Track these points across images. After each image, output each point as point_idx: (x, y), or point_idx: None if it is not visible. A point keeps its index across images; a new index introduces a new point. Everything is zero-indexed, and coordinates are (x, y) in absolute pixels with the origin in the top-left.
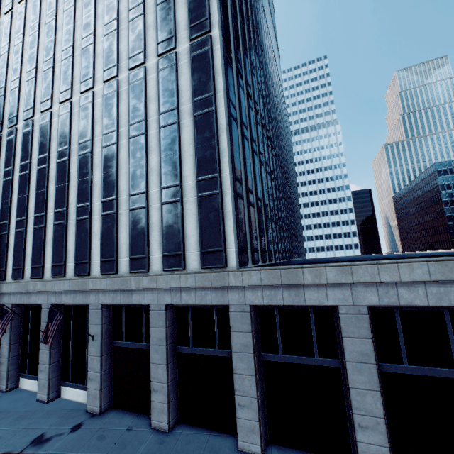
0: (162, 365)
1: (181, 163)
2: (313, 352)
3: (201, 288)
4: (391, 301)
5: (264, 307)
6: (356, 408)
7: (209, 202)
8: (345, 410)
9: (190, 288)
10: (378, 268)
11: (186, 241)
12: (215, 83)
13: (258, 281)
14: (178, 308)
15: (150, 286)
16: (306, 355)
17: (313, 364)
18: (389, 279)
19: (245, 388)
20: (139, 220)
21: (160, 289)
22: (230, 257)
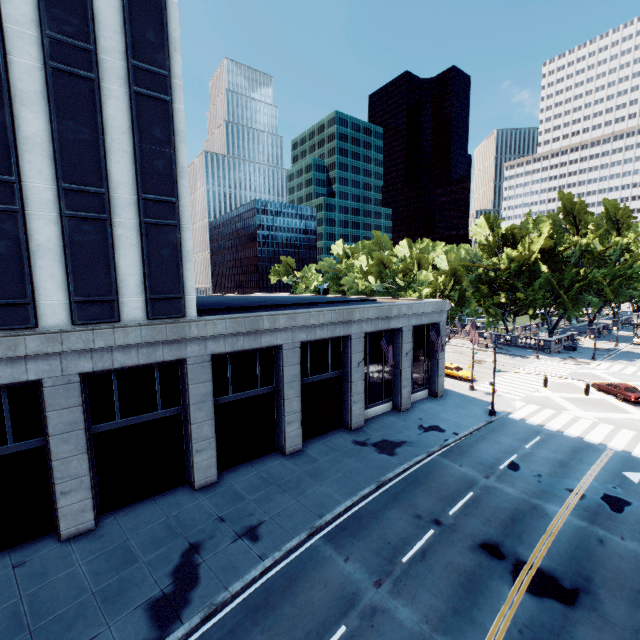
0: (78, 456)
1: (106, 157)
2: (257, 385)
3: (147, 344)
4: (312, 337)
5: (218, 355)
6: (287, 413)
7: (162, 234)
8: (275, 419)
9: (129, 345)
10: (309, 315)
11: (121, 282)
12: (170, 58)
13: (224, 331)
14: (90, 376)
15: (46, 350)
16: (251, 389)
17: (256, 395)
18: (314, 322)
19: (204, 433)
20: (1, 234)
21: (68, 352)
22: (190, 305)
